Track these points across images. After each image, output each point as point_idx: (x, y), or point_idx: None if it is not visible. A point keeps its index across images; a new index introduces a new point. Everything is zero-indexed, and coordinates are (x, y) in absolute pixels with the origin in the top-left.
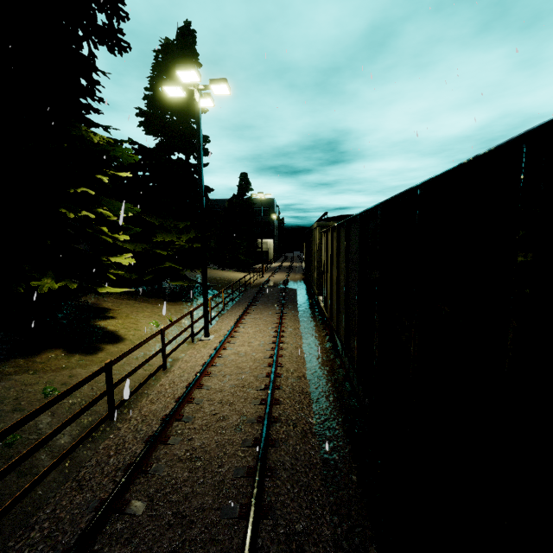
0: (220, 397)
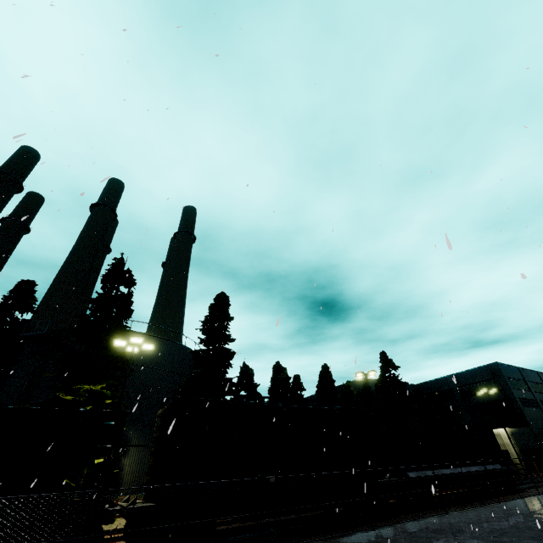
0: None
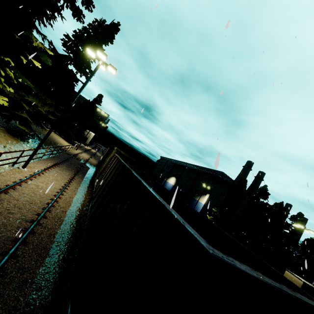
0: (15, 203)
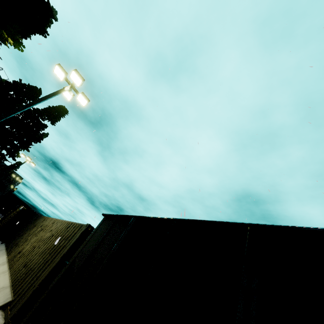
0: None
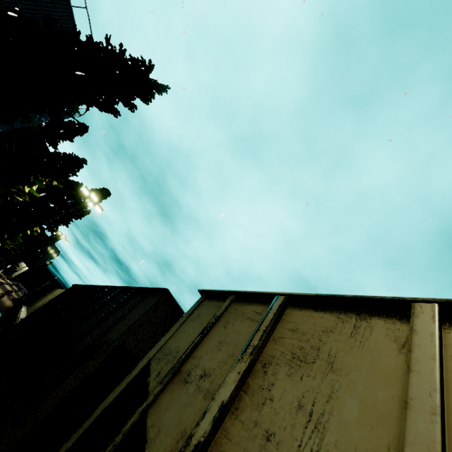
0: None
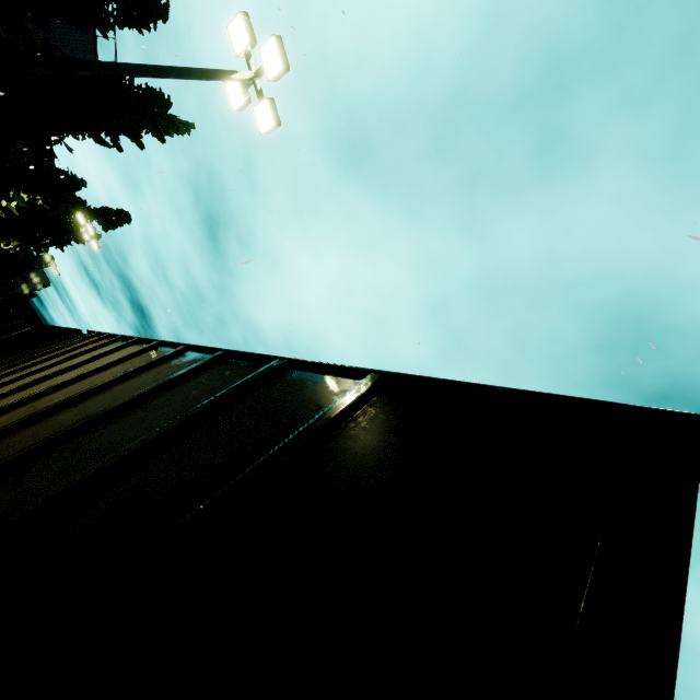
0: None
